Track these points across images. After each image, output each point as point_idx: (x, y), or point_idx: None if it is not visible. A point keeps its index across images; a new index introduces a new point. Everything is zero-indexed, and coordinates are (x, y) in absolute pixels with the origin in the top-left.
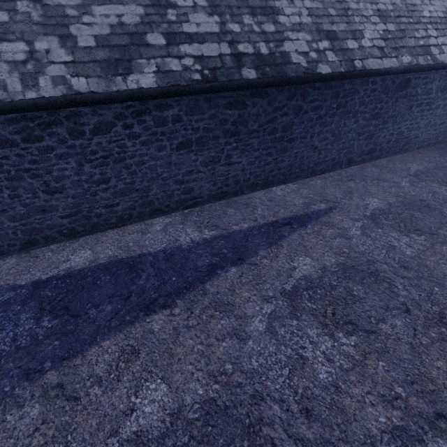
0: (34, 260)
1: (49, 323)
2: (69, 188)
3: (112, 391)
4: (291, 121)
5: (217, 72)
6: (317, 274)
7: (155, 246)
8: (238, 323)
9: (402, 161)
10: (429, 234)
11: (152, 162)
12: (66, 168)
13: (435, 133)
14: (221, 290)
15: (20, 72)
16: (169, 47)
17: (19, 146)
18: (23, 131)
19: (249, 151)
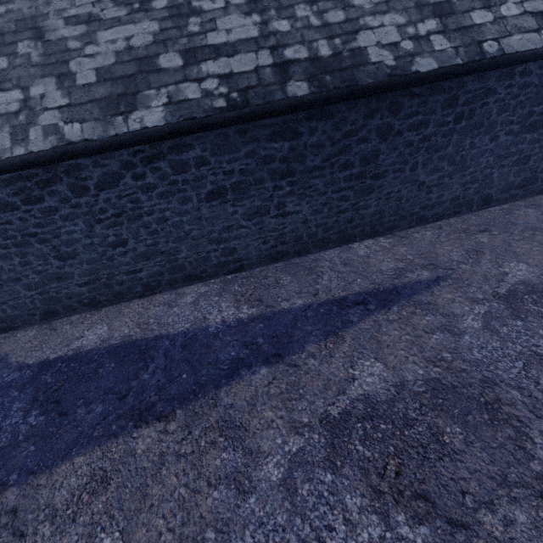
0: (51, 334)
1: (35, 420)
2: (82, 253)
3: (61, 535)
4: (375, 148)
5: (250, 93)
6: (387, 393)
7: (177, 326)
8: (245, 461)
9: None
10: None
11: (176, 218)
12: (75, 231)
13: None
14: (237, 403)
15: (11, 125)
16: (186, 69)
17: (20, 209)
18: (21, 192)
19: (312, 195)
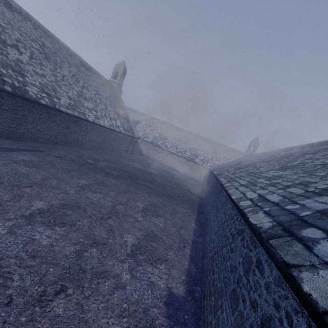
0: None
1: None
2: None
3: None
4: (27, 114)
5: None
6: (29, 160)
7: None
8: None
9: (79, 149)
10: (75, 162)
11: None
12: None
13: (93, 145)
14: None
15: None
16: None
17: None
18: None
19: (1, 117)
